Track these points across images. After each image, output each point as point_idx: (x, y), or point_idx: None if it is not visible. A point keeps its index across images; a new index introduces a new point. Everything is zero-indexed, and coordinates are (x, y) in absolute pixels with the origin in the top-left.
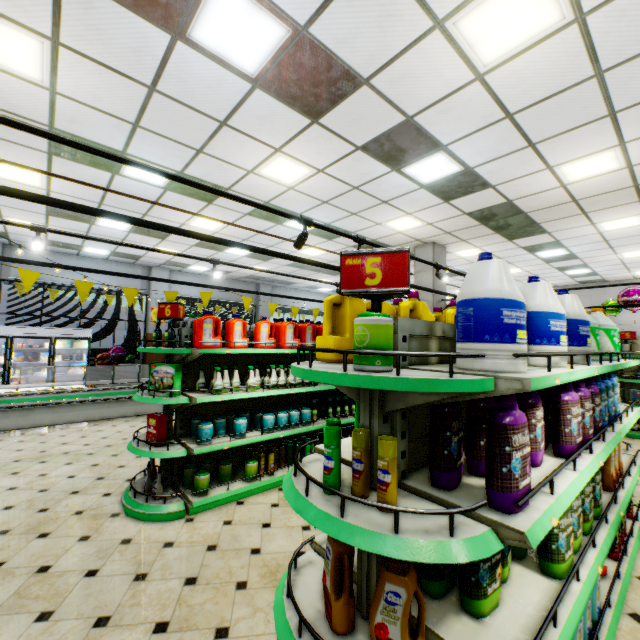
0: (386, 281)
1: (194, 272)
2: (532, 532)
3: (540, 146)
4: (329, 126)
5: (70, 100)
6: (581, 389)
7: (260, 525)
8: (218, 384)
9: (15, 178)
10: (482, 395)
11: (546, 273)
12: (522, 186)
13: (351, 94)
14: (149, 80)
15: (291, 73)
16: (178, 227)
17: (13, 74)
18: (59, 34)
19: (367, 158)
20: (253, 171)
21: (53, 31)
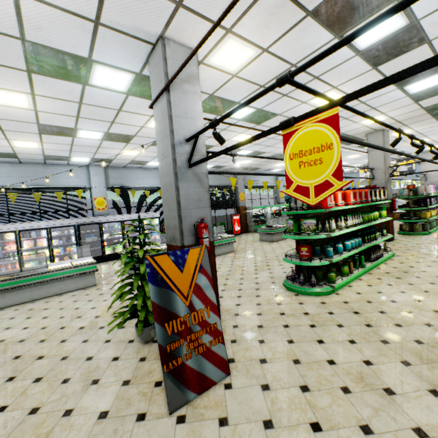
0: None
1: None
2: None
3: None
4: (381, 69)
5: (238, 79)
6: None
7: (377, 293)
8: (333, 227)
9: None
10: None
11: None
12: None
13: (412, 50)
14: (296, 61)
15: (386, 44)
16: None
17: (222, 70)
18: (271, 46)
19: None
20: (306, 102)
21: (269, 45)
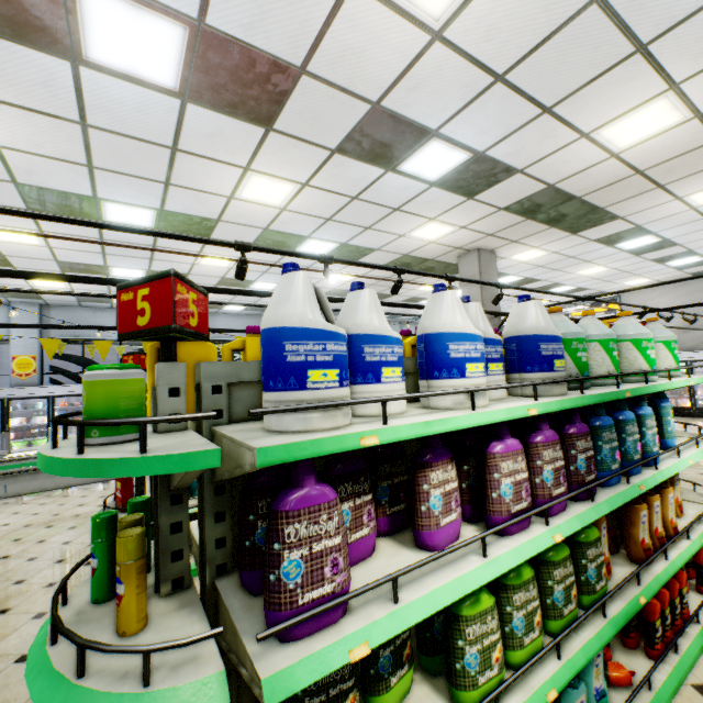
0: (154, 318)
1: (232, 312)
2: (283, 678)
3: (559, 110)
4: (288, 131)
5: (16, 152)
6: (540, 432)
7: None
8: None
9: (14, 239)
10: (238, 470)
11: (641, 268)
12: (559, 164)
13: (293, 89)
14: (76, 116)
15: (214, 78)
16: (190, 268)
17: None
18: None
19: (350, 161)
20: (233, 196)
21: None
